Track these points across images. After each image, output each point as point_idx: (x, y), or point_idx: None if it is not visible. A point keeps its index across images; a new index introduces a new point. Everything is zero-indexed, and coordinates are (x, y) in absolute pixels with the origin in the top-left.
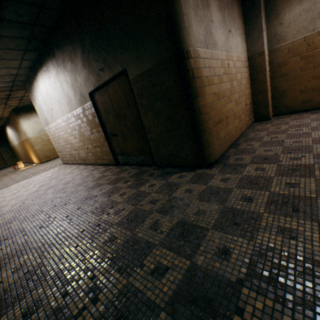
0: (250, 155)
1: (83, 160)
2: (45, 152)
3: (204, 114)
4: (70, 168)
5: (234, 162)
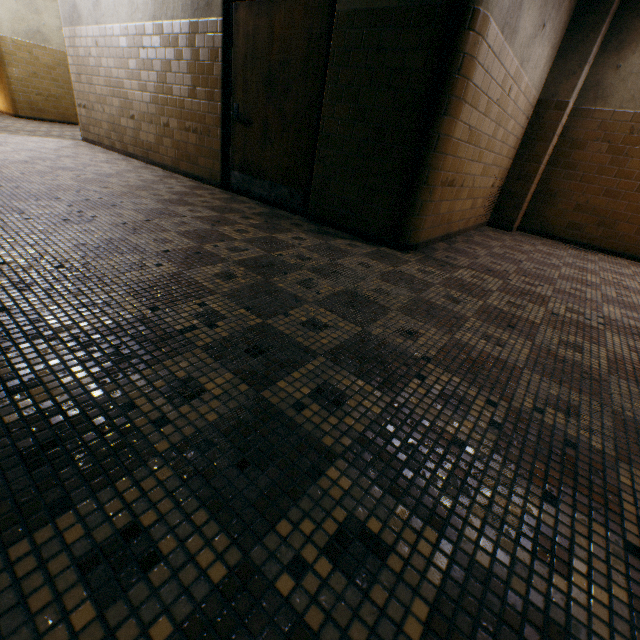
0: (468, 260)
1: (143, 149)
2: (33, 93)
3: (440, 153)
4: (105, 154)
5: (443, 259)
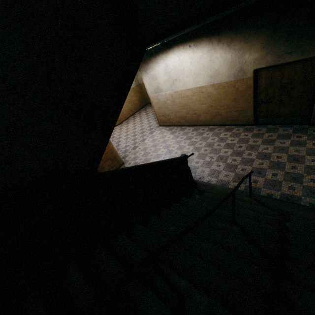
0: None
1: (201, 122)
2: None
3: None
4: (186, 129)
5: None
